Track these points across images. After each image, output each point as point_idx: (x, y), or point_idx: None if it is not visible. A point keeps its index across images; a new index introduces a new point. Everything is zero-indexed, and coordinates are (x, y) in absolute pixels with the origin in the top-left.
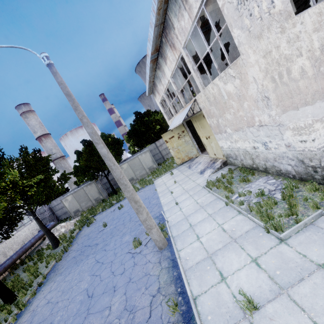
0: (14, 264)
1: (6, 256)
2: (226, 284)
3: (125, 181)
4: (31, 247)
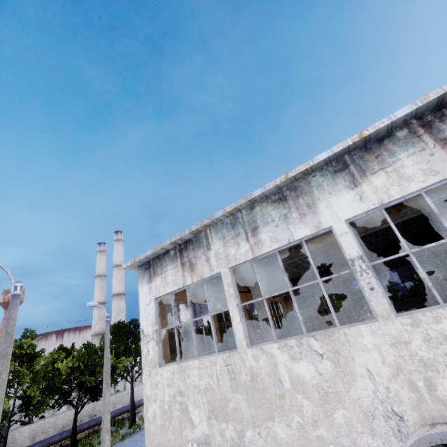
0: (114, 420)
1: (114, 407)
2: None
3: (104, 417)
4: (128, 411)
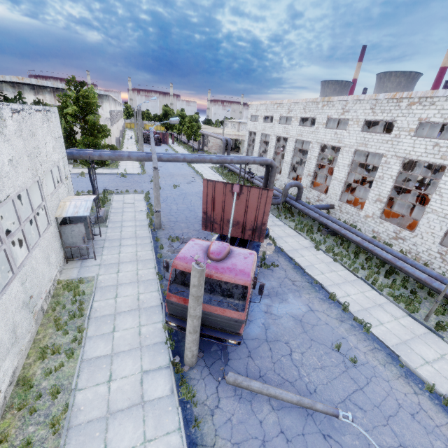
0: None
1: None
2: (119, 172)
3: None
4: None
